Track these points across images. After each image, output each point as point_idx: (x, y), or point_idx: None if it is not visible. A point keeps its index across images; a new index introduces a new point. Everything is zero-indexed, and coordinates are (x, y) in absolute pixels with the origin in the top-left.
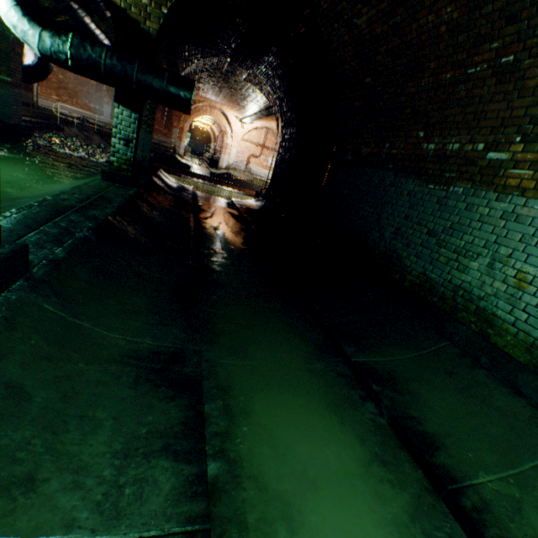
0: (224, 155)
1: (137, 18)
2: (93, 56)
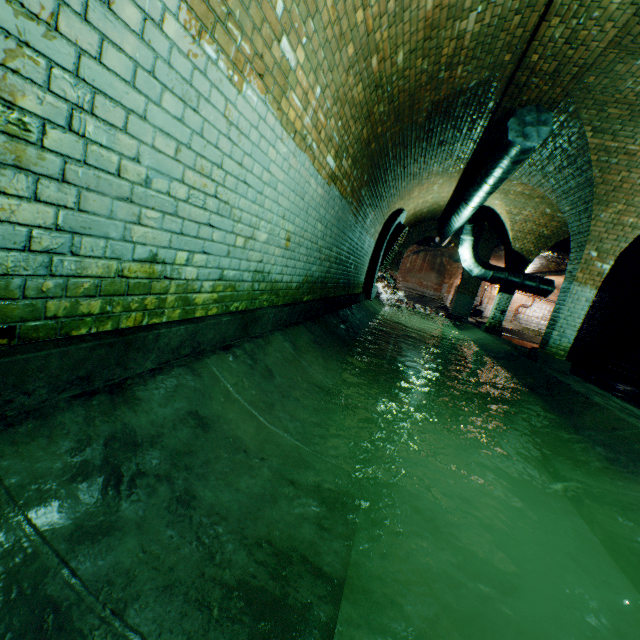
0: (489, 306)
1: (524, 255)
2: (502, 275)
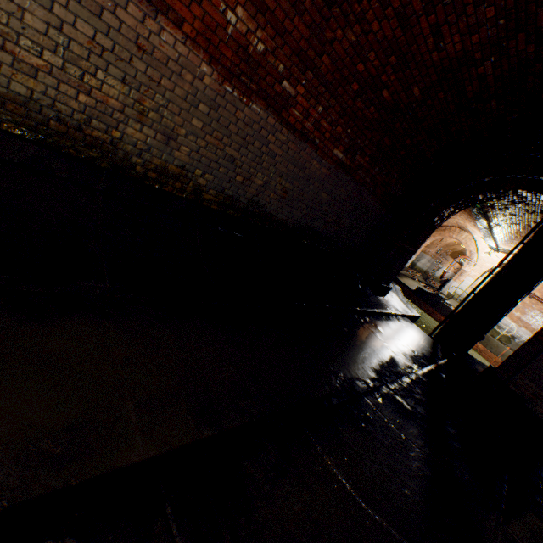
0: (452, 281)
1: None
2: None
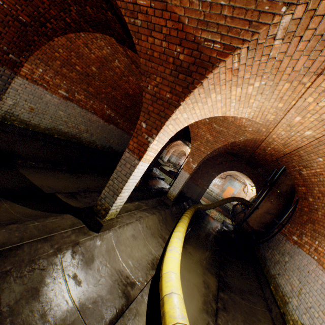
0: (182, 166)
1: None
2: None
